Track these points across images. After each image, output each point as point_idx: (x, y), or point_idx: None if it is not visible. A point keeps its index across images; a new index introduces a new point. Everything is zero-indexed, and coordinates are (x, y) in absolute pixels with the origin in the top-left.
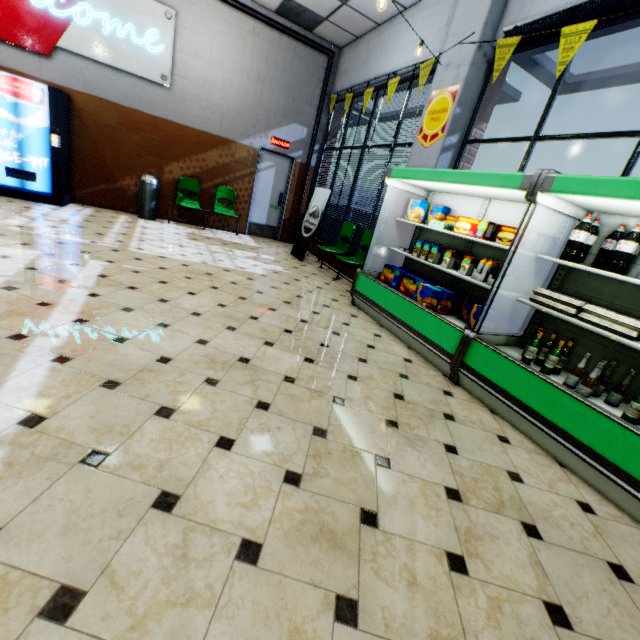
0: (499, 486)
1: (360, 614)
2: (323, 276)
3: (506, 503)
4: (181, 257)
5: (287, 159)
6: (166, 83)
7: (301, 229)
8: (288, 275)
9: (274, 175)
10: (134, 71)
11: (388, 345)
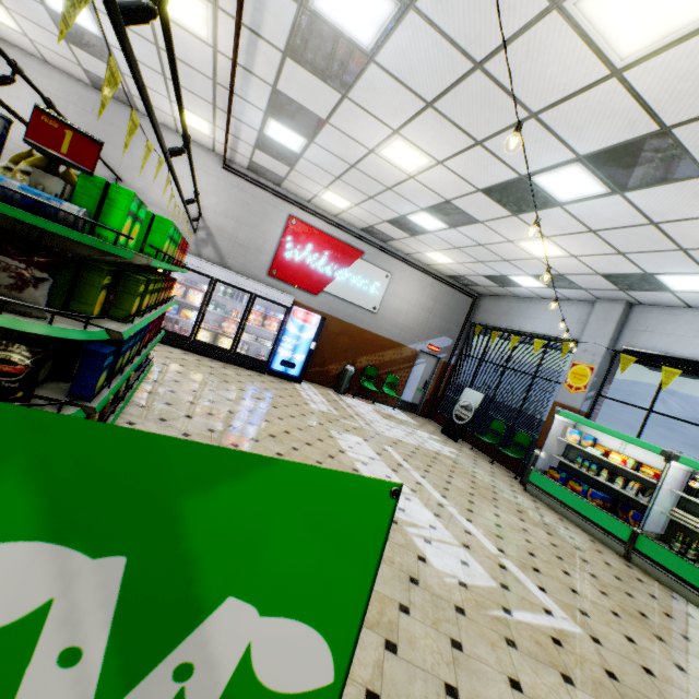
0: (685, 617)
1: (664, 640)
2: (482, 459)
3: (692, 624)
4: (406, 440)
5: (435, 358)
6: (375, 310)
7: (452, 415)
8: (466, 458)
9: (424, 368)
10: (359, 303)
11: (572, 528)
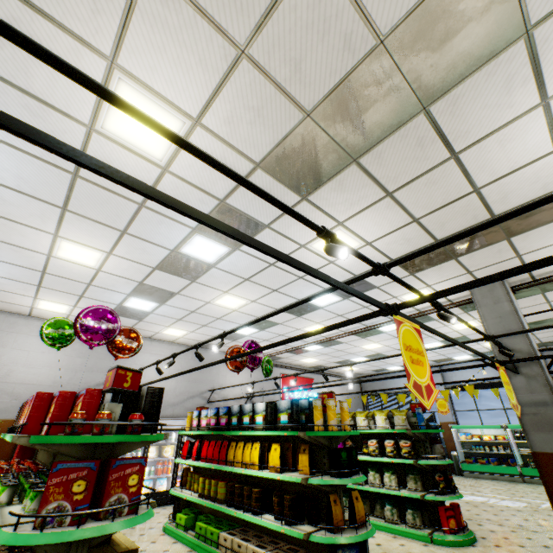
0: None
1: None
2: None
3: None
4: None
5: None
6: None
7: None
8: None
9: None
10: None
11: (498, 481)
